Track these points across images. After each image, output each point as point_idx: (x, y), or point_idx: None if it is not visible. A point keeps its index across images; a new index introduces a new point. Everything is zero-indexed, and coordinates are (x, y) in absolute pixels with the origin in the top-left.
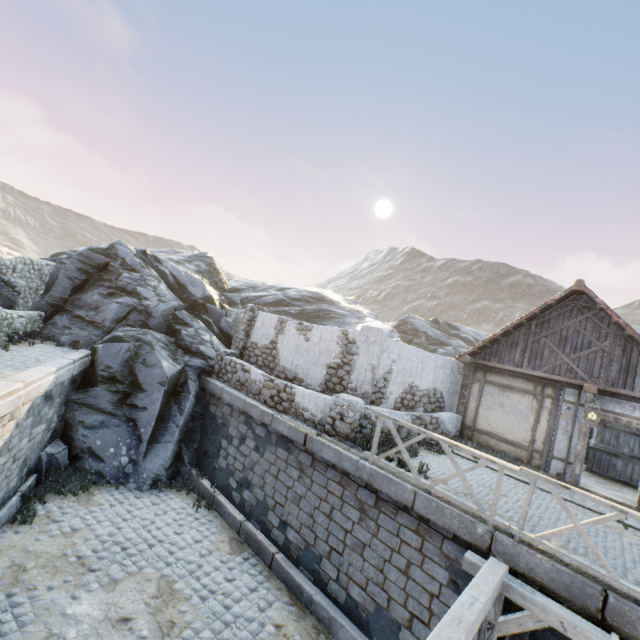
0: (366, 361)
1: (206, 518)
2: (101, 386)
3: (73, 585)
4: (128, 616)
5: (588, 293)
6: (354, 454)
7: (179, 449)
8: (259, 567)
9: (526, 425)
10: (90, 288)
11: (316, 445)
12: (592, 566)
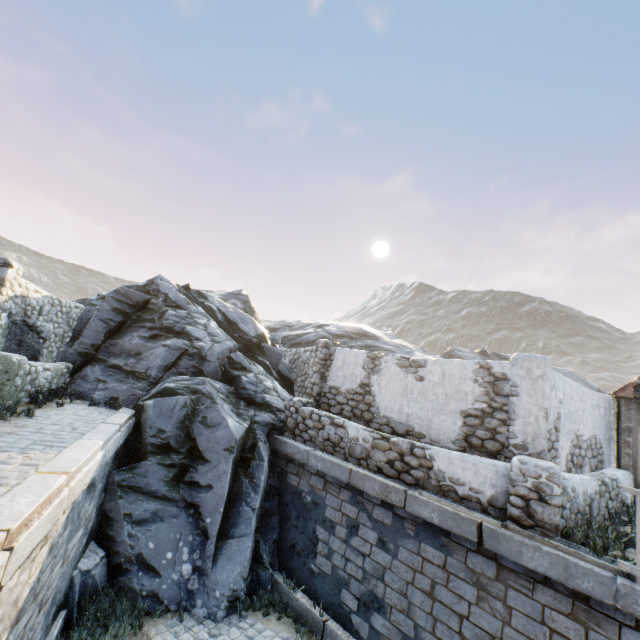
0: (534, 404)
1: None
2: (151, 459)
3: None
4: None
5: None
6: (592, 563)
7: (255, 543)
8: None
9: None
10: (127, 331)
11: (506, 544)
12: None
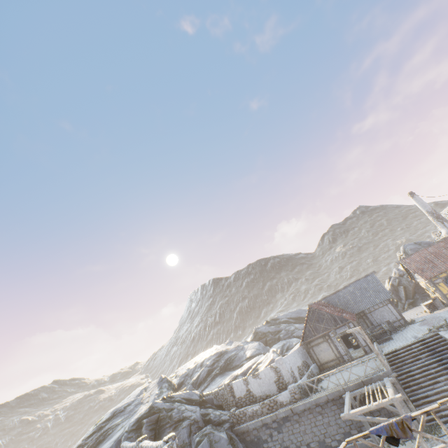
0: (285, 370)
1: None
2: None
3: None
4: None
5: (312, 307)
6: (306, 400)
7: None
8: None
9: (331, 351)
10: (160, 435)
11: (296, 408)
12: (357, 377)
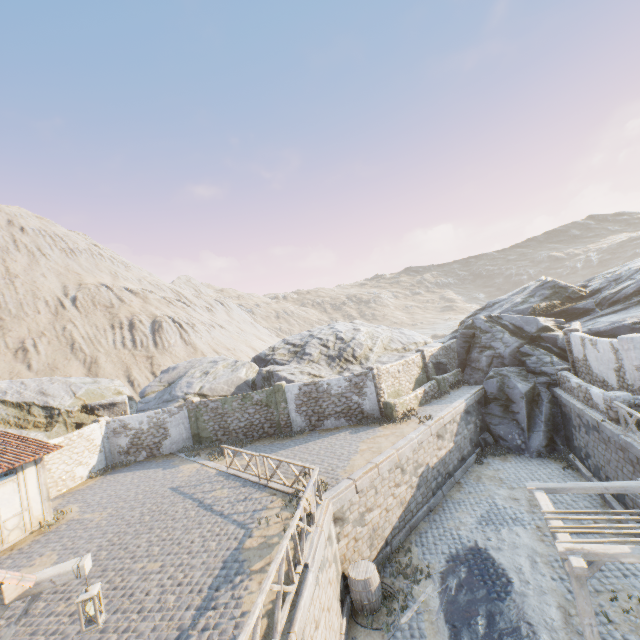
0: (629, 364)
1: (570, 475)
2: (491, 403)
3: (497, 485)
4: (517, 498)
5: None
6: (619, 431)
7: (550, 436)
8: (597, 501)
9: None
10: (472, 350)
11: (601, 427)
12: None
